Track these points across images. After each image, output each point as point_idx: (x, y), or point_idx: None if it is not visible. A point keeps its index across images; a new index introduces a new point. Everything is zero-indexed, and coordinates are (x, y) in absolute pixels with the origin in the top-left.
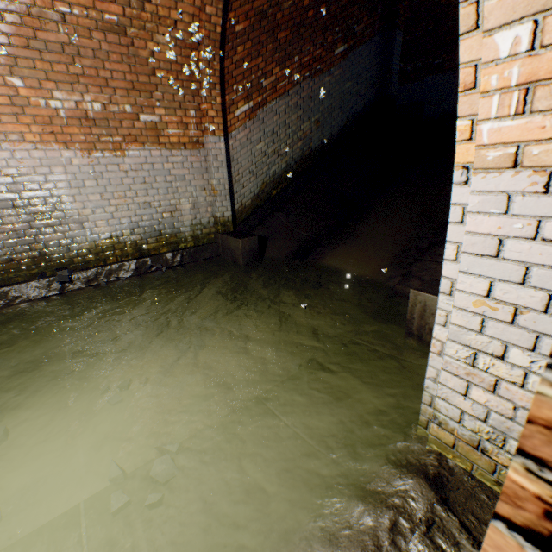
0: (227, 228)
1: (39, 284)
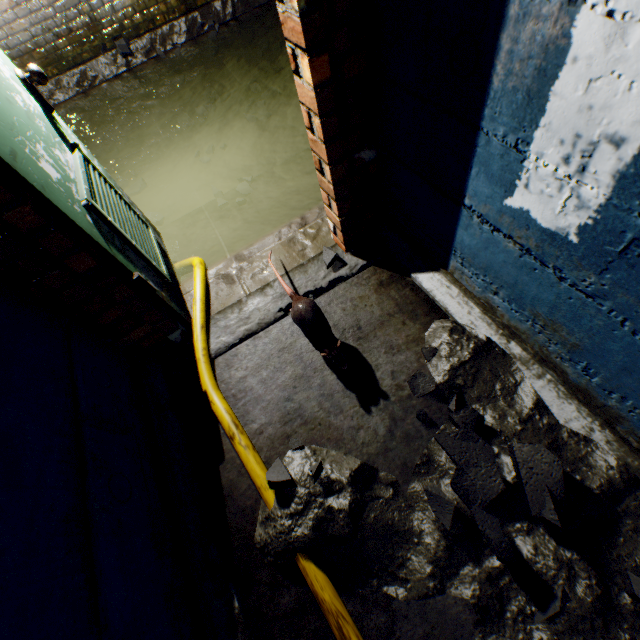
0: None
1: (106, 60)
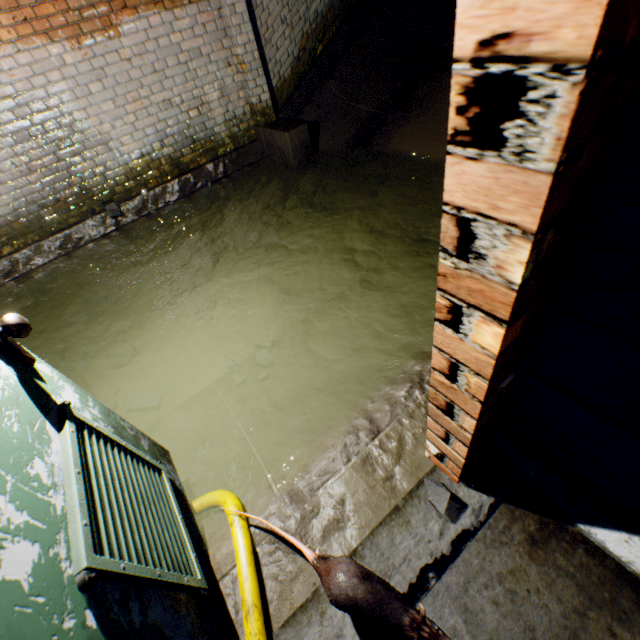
0: (268, 119)
1: (94, 222)
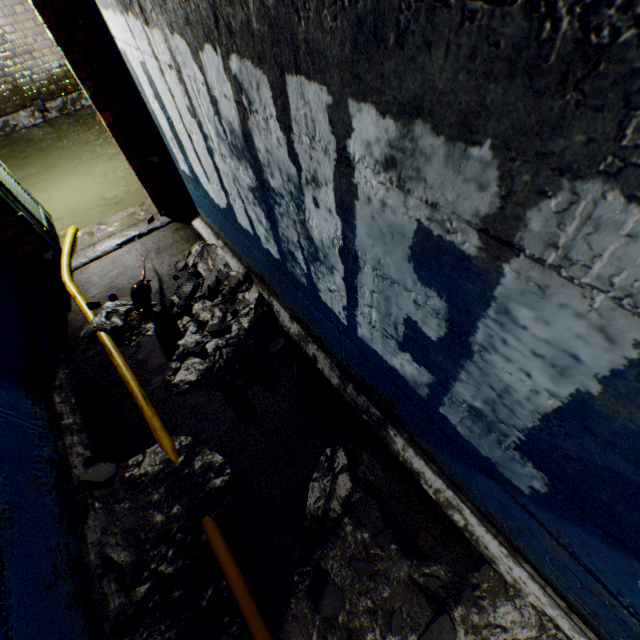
0: None
1: (26, 114)
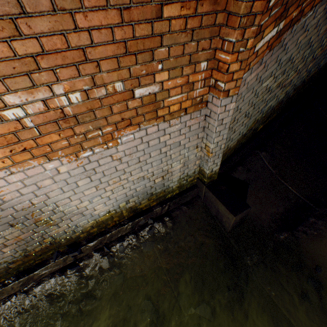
0: (211, 179)
1: (55, 263)
